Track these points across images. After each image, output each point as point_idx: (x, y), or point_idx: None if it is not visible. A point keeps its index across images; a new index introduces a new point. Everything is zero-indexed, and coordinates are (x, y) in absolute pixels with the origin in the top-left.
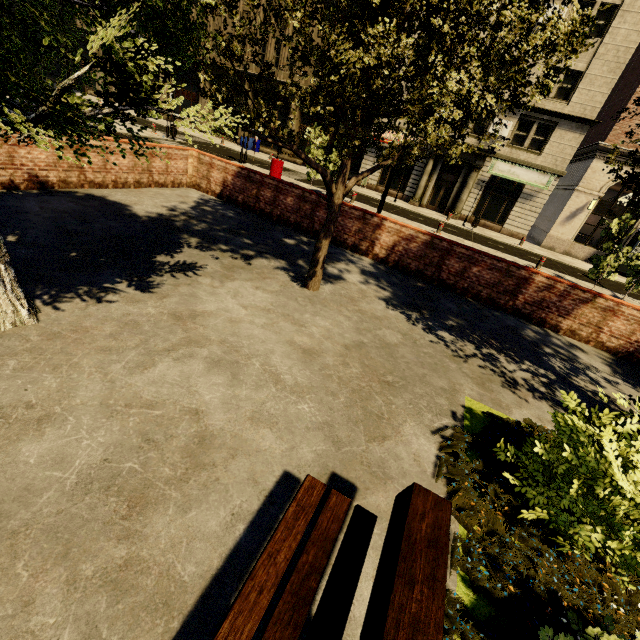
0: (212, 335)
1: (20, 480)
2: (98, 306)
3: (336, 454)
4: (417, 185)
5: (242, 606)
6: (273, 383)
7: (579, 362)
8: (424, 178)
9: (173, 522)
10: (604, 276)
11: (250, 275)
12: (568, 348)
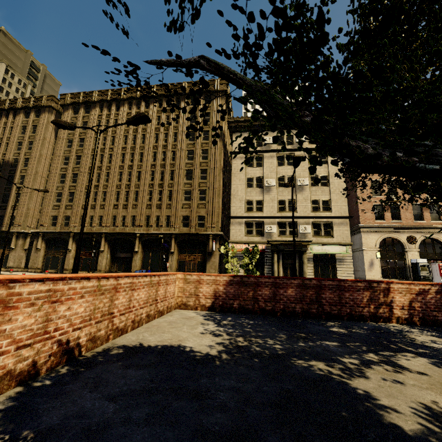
0: None
1: None
2: None
3: None
4: (272, 270)
5: None
6: None
7: None
8: (275, 265)
9: None
10: None
11: None
12: None
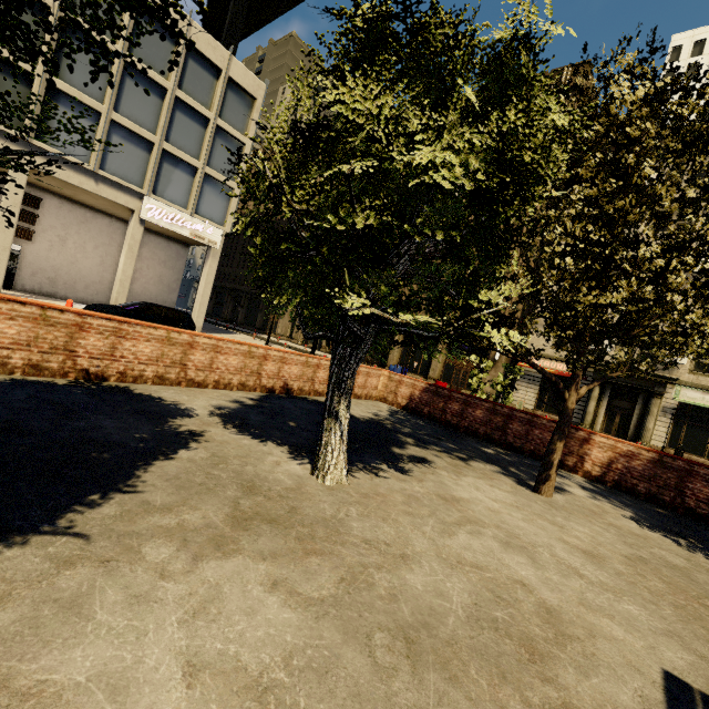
0: (484, 519)
1: (422, 600)
2: (379, 479)
3: None
4: (584, 410)
5: None
6: (576, 575)
7: None
8: (591, 403)
9: (581, 682)
10: None
11: (476, 474)
12: None
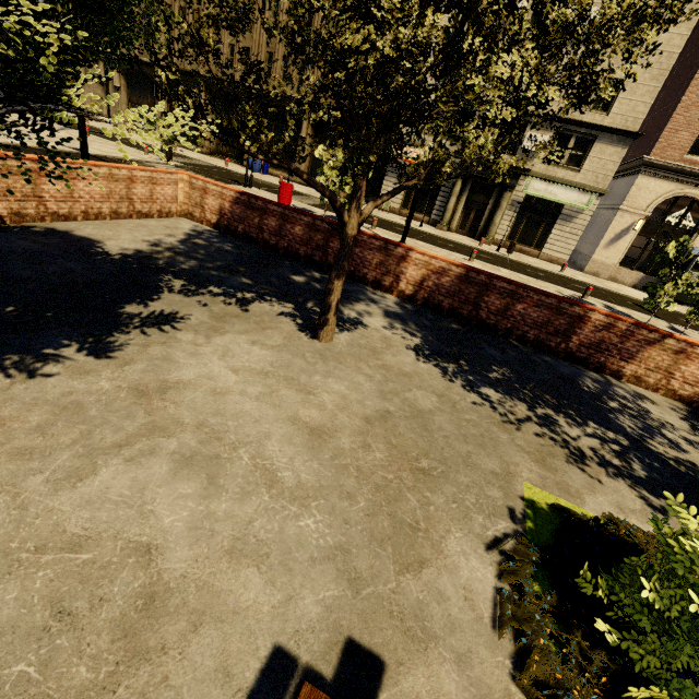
0: (186, 416)
1: None
2: (28, 383)
3: (353, 602)
4: (445, 208)
5: None
6: (266, 486)
7: (651, 418)
8: (452, 200)
9: None
10: (662, 307)
11: (246, 325)
12: (635, 399)
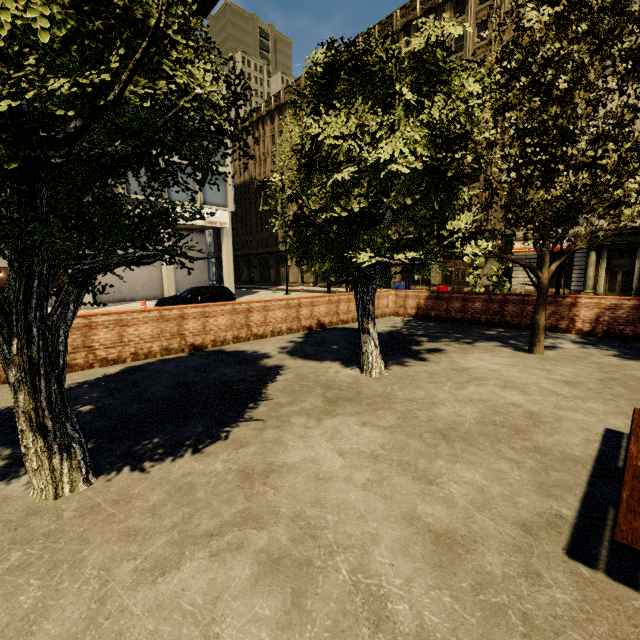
0: (487, 376)
1: (448, 419)
2: (407, 367)
3: None
4: (584, 277)
5: (636, 435)
6: (555, 395)
7: None
8: (590, 269)
9: (547, 438)
10: None
11: (480, 350)
12: None
